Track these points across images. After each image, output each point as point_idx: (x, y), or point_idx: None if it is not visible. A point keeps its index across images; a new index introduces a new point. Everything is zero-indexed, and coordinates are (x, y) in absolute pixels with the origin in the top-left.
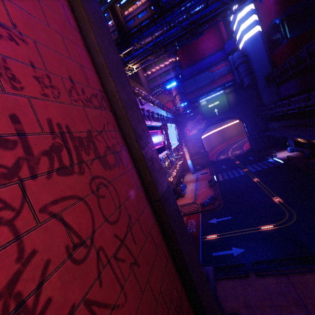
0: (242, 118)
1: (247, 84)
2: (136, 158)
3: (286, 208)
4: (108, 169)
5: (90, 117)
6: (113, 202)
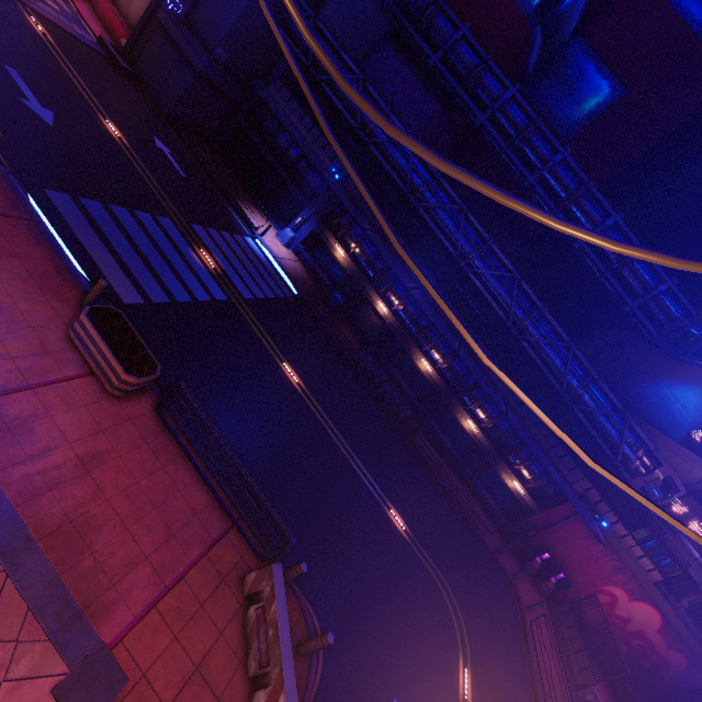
0: None
1: None
2: None
3: (428, 562)
4: None
5: None
6: None
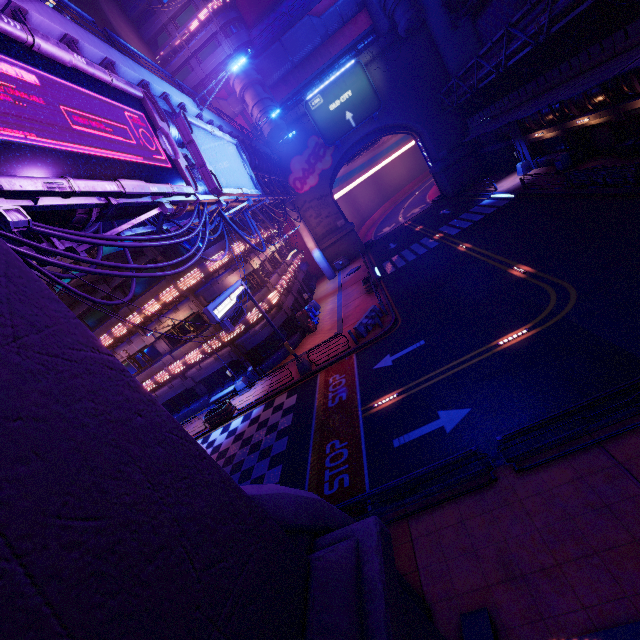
0: (411, 126)
1: (407, 29)
2: None
3: (546, 282)
4: None
5: None
6: None
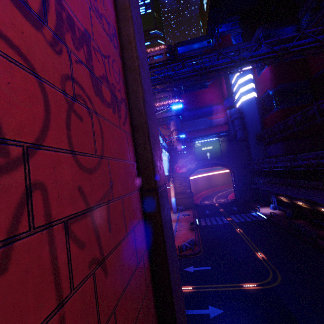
0: (231, 168)
1: (240, 138)
2: (136, 125)
3: (270, 266)
4: (98, 97)
5: (95, 26)
6: (93, 140)
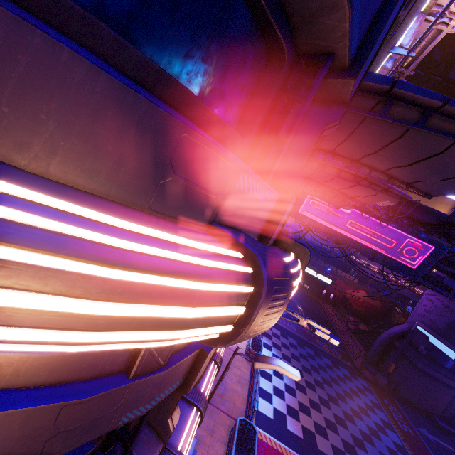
0: None
1: None
2: None
3: None
4: None
5: None
6: None
